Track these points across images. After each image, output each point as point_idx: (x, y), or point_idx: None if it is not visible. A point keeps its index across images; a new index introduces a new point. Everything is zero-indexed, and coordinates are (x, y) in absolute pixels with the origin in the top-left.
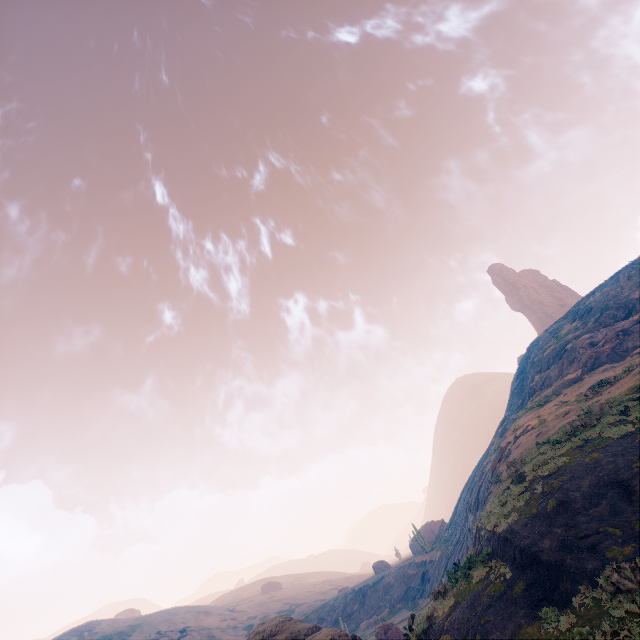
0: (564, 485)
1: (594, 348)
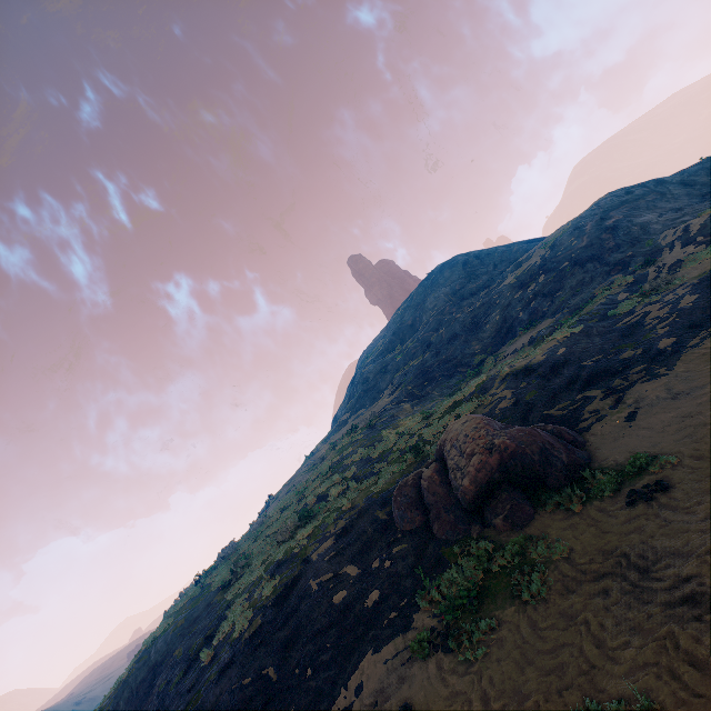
0: (132, 676)
1: (366, 385)
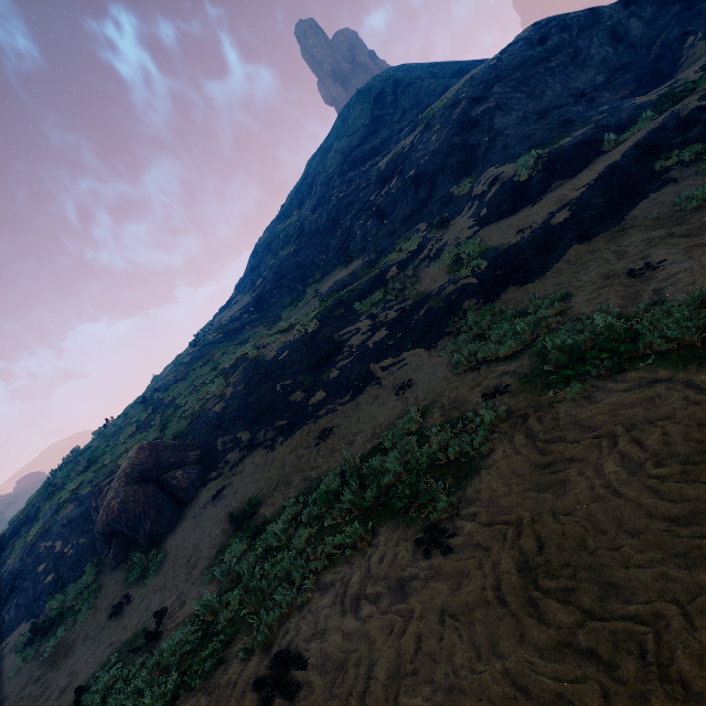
0: None
1: (254, 261)
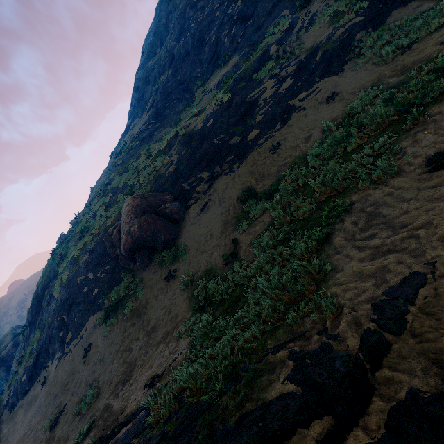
0: (34, 299)
1: (138, 94)
